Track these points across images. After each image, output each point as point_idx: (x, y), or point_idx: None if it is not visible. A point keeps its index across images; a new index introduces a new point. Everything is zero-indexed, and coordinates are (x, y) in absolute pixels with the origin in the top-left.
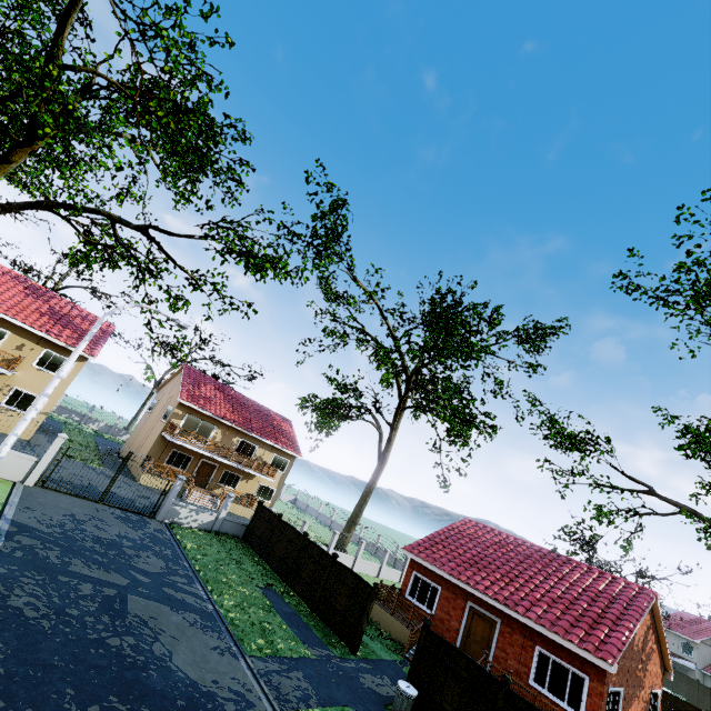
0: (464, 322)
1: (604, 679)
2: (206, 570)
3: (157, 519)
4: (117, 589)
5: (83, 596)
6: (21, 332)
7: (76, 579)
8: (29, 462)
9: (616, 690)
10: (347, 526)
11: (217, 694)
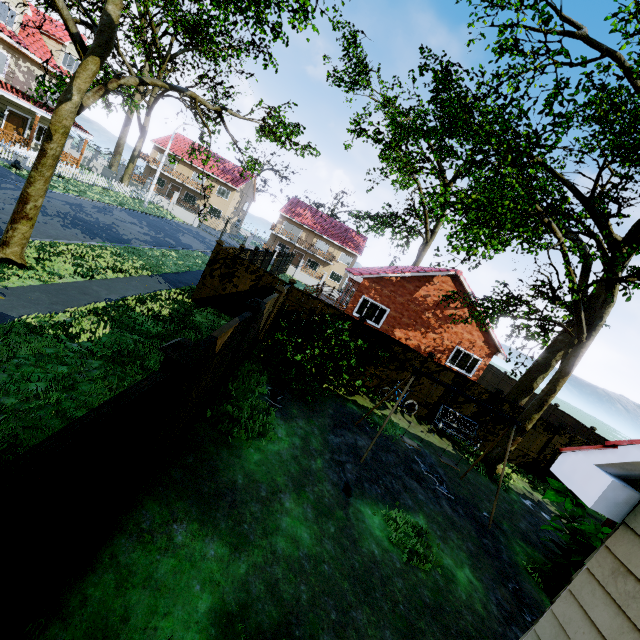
0: (390, 98)
1: (358, 288)
2: None
3: None
4: (186, 233)
5: (172, 227)
6: (210, 178)
7: (175, 227)
8: (194, 217)
9: (376, 304)
10: None
11: (183, 241)
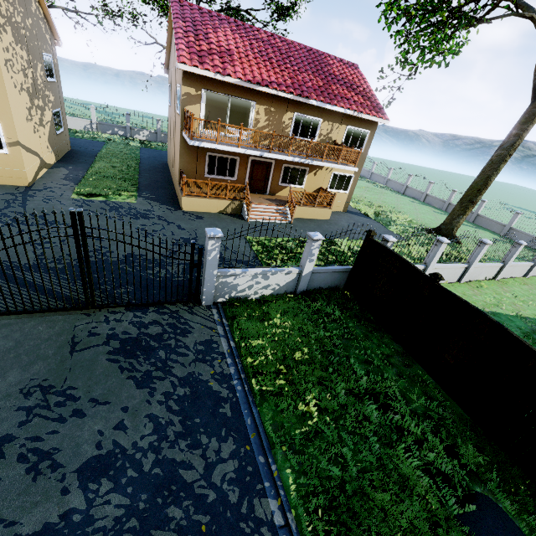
0: None
1: None
2: (330, 533)
3: (202, 304)
4: None
5: None
6: None
7: None
8: None
9: None
10: (459, 207)
11: None
